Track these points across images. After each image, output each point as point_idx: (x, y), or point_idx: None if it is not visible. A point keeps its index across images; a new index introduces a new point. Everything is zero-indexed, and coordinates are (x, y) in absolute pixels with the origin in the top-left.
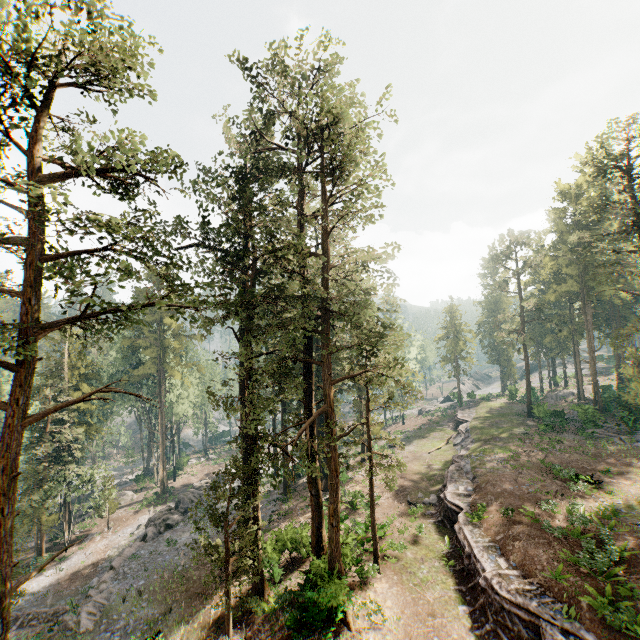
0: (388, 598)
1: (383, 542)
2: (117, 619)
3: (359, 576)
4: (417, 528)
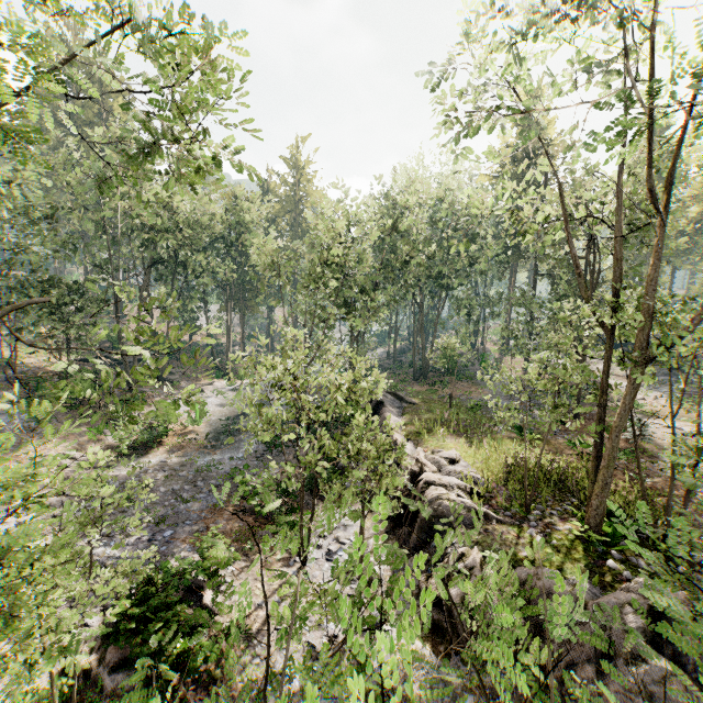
0: None
1: None
2: None
3: None
4: None
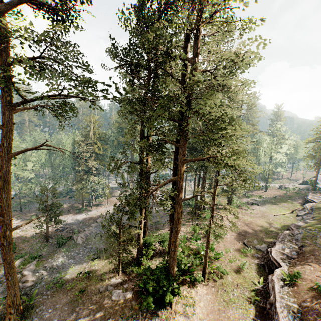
0: (202, 300)
1: (215, 263)
2: (90, 244)
3: (189, 279)
4: (241, 264)
